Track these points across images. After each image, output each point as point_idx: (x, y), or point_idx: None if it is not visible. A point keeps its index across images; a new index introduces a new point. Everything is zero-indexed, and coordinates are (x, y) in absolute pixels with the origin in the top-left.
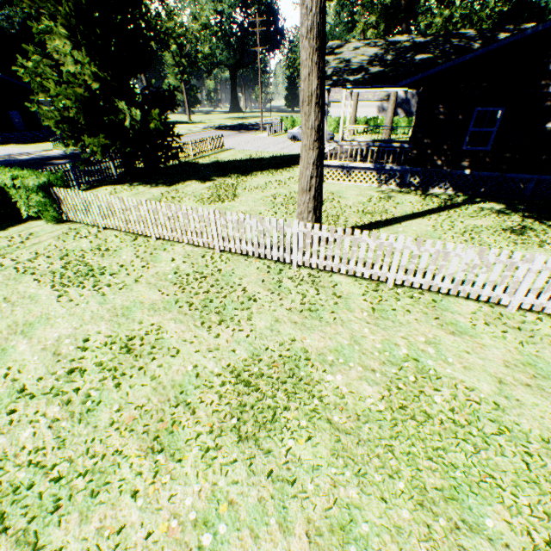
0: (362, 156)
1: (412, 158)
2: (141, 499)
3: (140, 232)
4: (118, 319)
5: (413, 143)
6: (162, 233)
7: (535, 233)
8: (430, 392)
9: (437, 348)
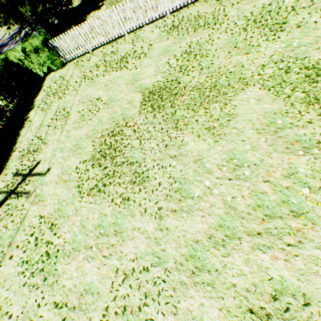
0: None
1: None
2: (262, 55)
3: (116, 36)
4: (168, 55)
5: None
6: (131, 27)
7: None
8: None
9: None
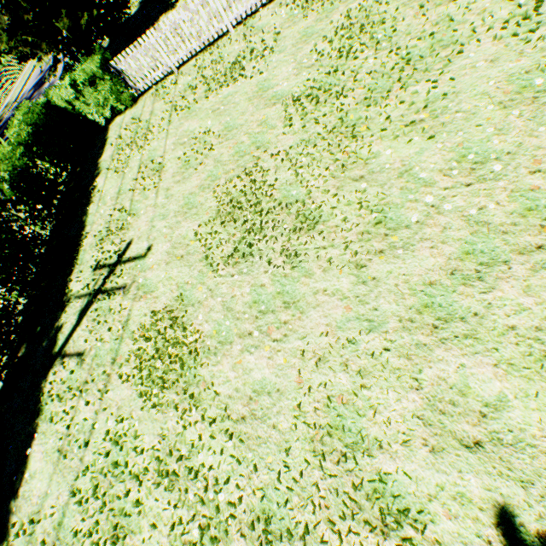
0: None
1: None
2: None
3: (215, 35)
4: (311, 40)
5: None
6: (237, 15)
7: None
8: None
9: None
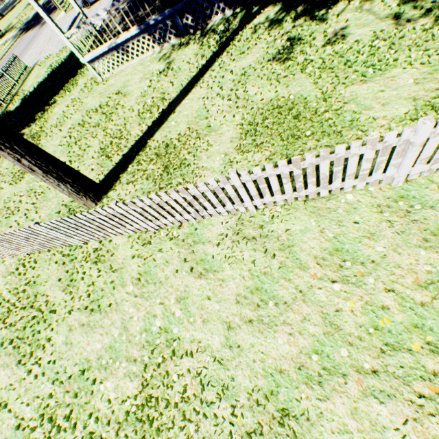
0: (133, 10)
1: None
2: None
3: None
4: None
5: None
6: None
7: (301, 47)
8: (174, 367)
9: (186, 304)
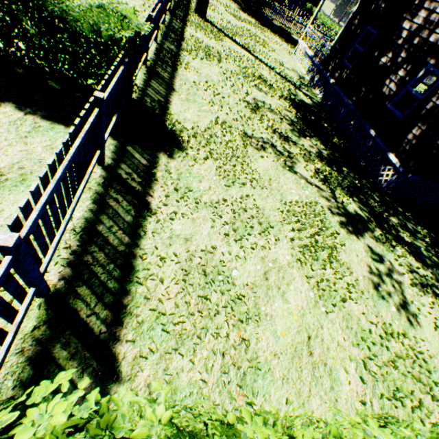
0: None
1: (325, 58)
2: None
3: None
4: None
5: (332, 45)
6: None
7: (261, 82)
8: None
9: None
